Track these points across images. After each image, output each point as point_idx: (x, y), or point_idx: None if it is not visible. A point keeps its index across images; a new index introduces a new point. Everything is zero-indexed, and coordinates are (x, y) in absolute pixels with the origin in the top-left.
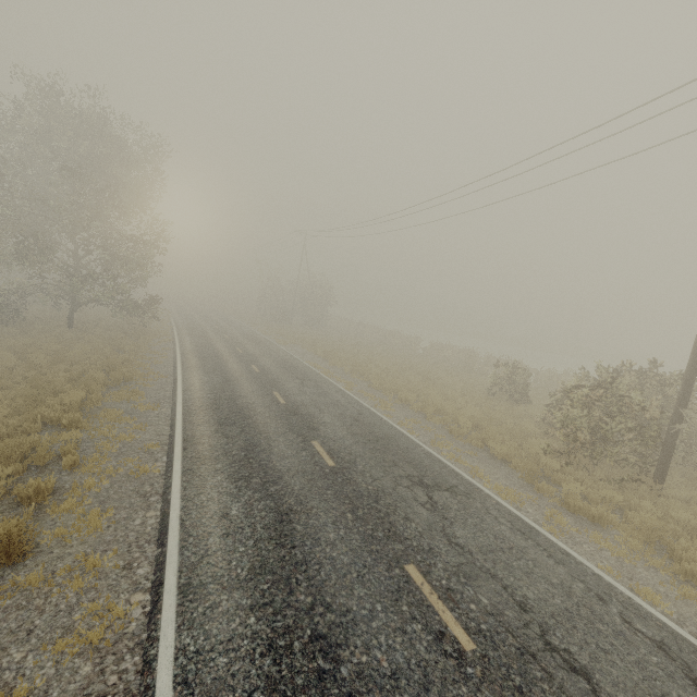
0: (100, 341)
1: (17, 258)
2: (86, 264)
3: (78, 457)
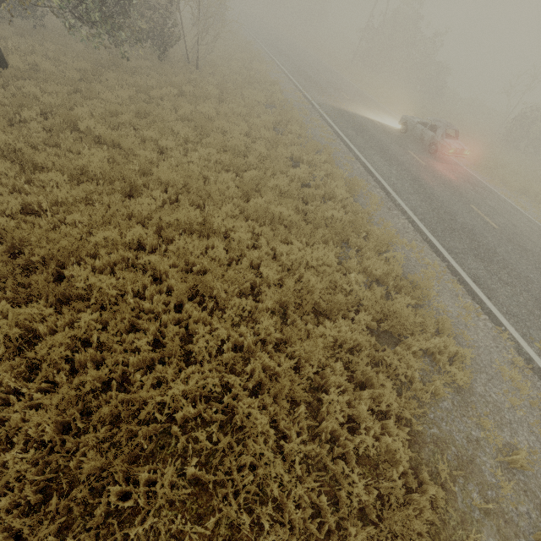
0: None
1: None
2: None
3: None
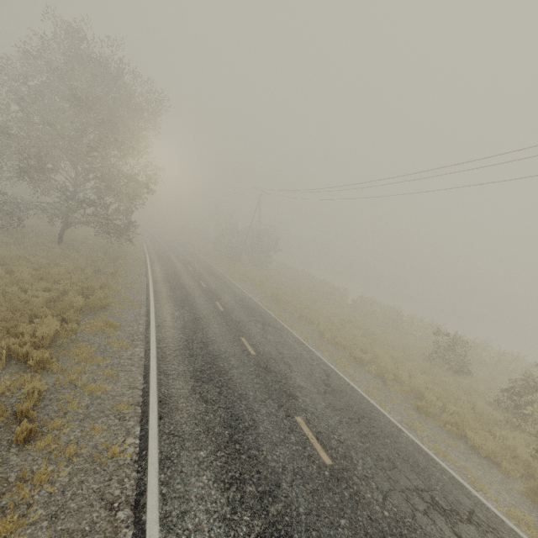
0: (83, 260)
1: (23, 177)
2: (82, 190)
3: (36, 426)
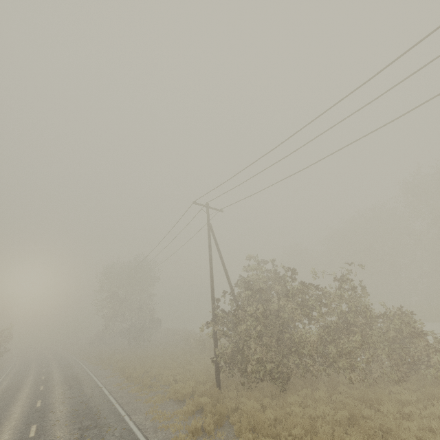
0: None
1: None
2: None
3: None
